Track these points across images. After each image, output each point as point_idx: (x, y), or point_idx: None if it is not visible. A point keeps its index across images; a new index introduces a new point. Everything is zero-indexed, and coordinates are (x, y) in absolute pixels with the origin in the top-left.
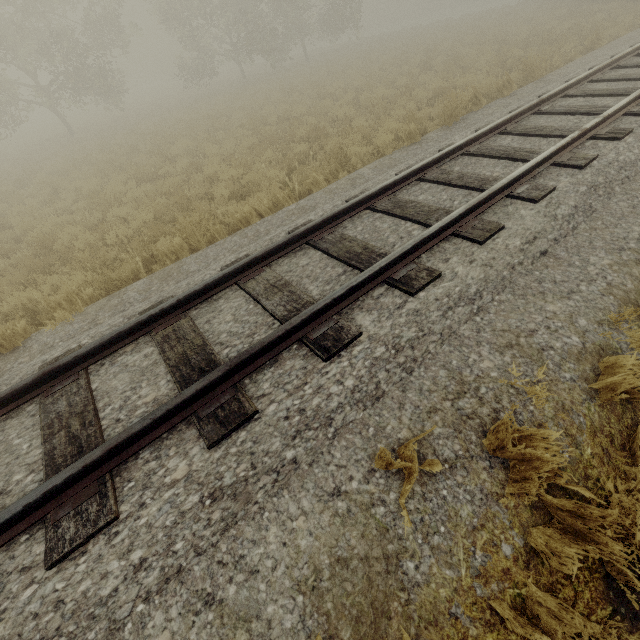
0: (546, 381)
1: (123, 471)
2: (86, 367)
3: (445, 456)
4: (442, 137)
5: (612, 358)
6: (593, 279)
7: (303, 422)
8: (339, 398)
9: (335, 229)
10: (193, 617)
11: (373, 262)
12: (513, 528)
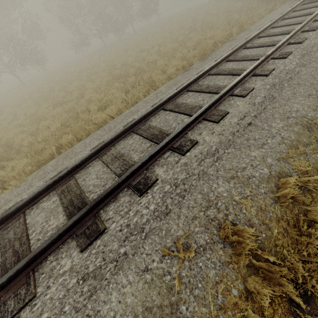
0: (251, 195)
1: (39, 268)
2: (23, 211)
3: (200, 243)
4: (199, 66)
5: (284, 179)
6: (274, 136)
7: (129, 232)
8: (147, 216)
9: (146, 122)
10: None
11: (164, 139)
12: (237, 279)
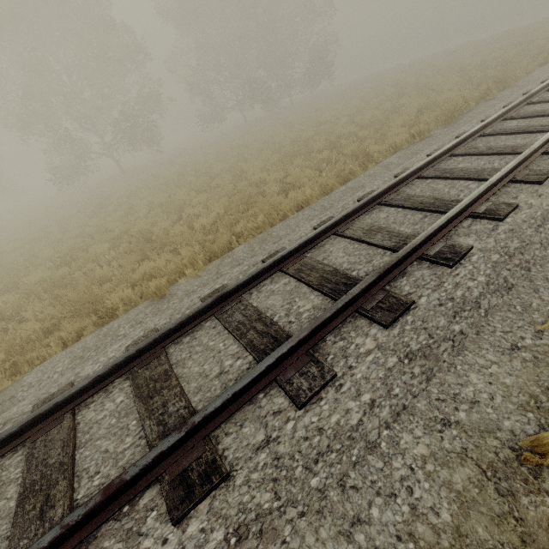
0: None
1: (319, 349)
2: (242, 294)
3: None
4: (448, 131)
5: None
6: None
7: (456, 306)
8: (478, 289)
9: (398, 192)
10: (438, 434)
11: (450, 206)
12: None
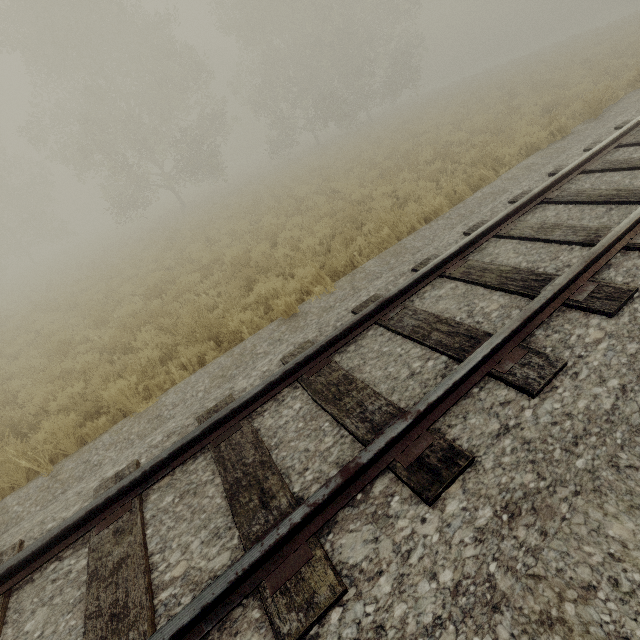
0: None
1: (530, 343)
2: (403, 301)
3: None
4: (597, 125)
5: None
6: None
7: None
8: None
9: (563, 189)
10: None
11: None
12: None
